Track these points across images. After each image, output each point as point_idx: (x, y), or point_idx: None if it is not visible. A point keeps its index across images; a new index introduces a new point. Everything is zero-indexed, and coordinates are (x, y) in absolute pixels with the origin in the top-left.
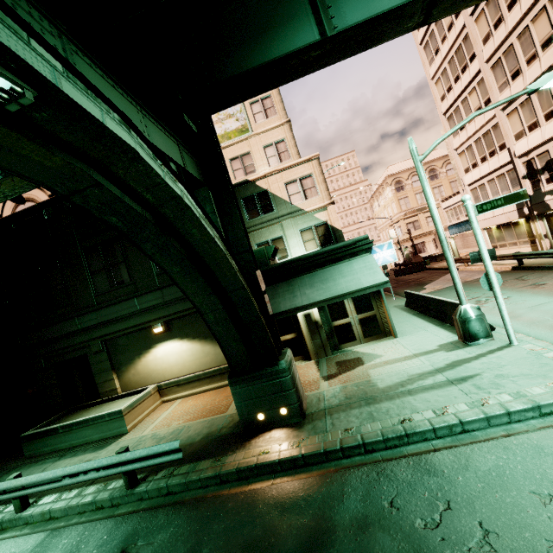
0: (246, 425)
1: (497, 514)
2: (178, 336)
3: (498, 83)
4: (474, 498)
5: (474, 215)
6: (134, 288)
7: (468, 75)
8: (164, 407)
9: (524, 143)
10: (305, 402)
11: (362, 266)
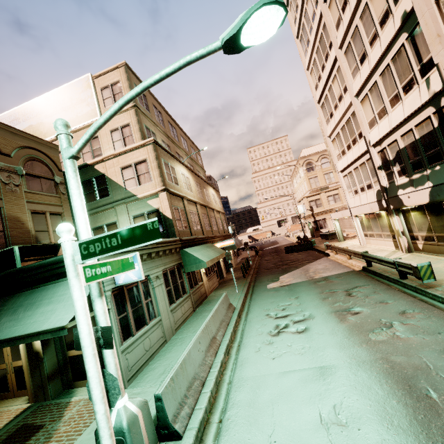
0: None
1: None
2: None
3: (351, 69)
4: None
5: (69, 263)
6: None
7: (329, 63)
8: None
9: (376, 131)
10: None
11: None
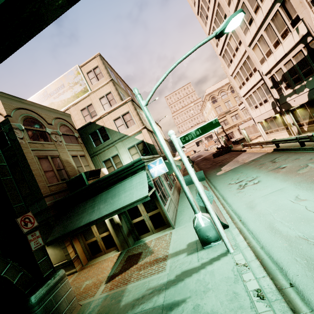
0: None
1: None
2: None
3: (243, 29)
4: None
5: (179, 146)
6: None
7: None
8: None
9: (266, 65)
10: None
11: (137, 182)
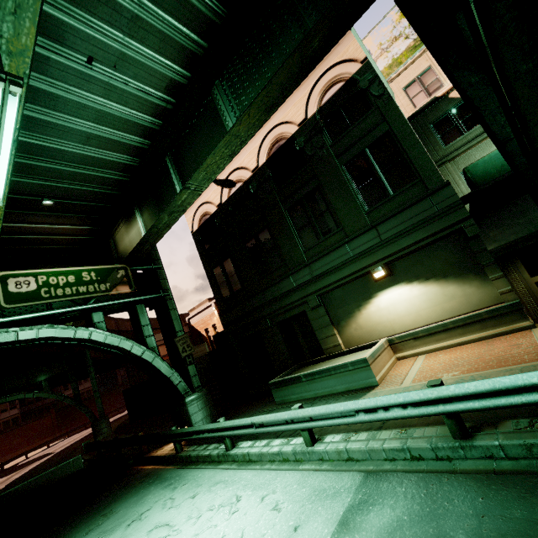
0: None
1: None
2: (404, 280)
3: None
4: None
5: None
6: (342, 234)
7: None
8: (404, 363)
9: None
10: None
11: None
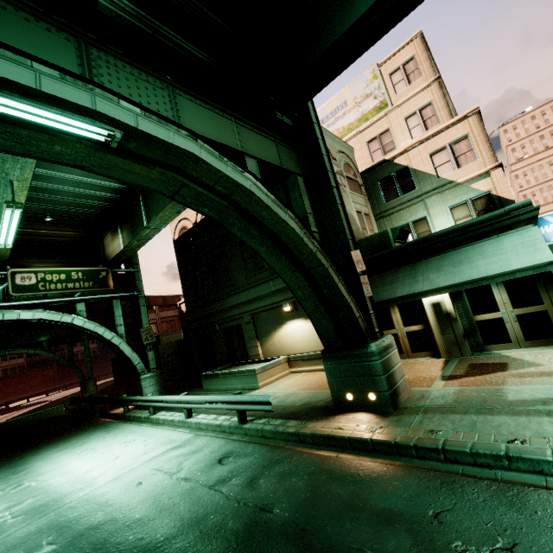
0: (336, 401)
1: None
2: (303, 316)
3: None
4: None
5: None
6: (270, 272)
7: None
8: (290, 376)
9: None
10: (404, 395)
11: (516, 243)
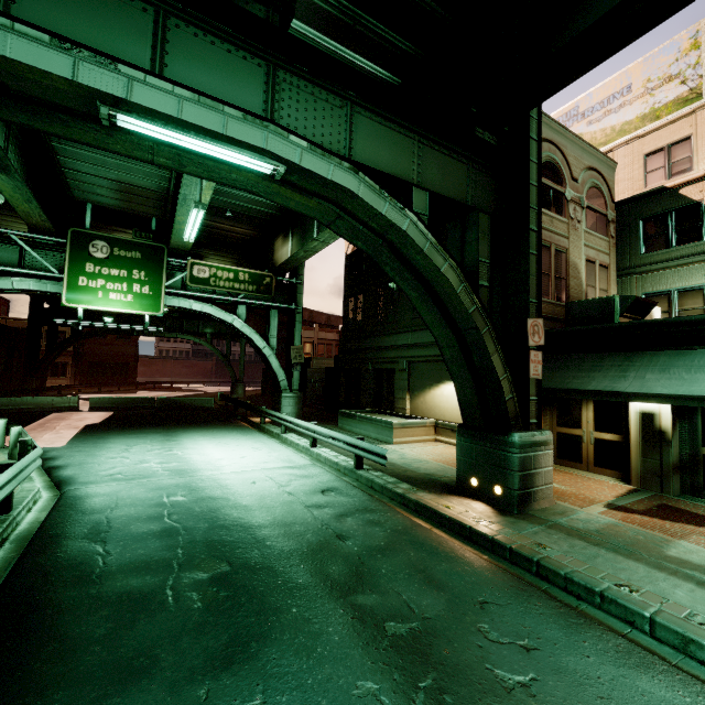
0: (459, 482)
1: (567, 696)
2: None
3: None
4: (569, 673)
5: None
6: None
7: None
8: (432, 443)
9: None
10: (541, 504)
11: None
